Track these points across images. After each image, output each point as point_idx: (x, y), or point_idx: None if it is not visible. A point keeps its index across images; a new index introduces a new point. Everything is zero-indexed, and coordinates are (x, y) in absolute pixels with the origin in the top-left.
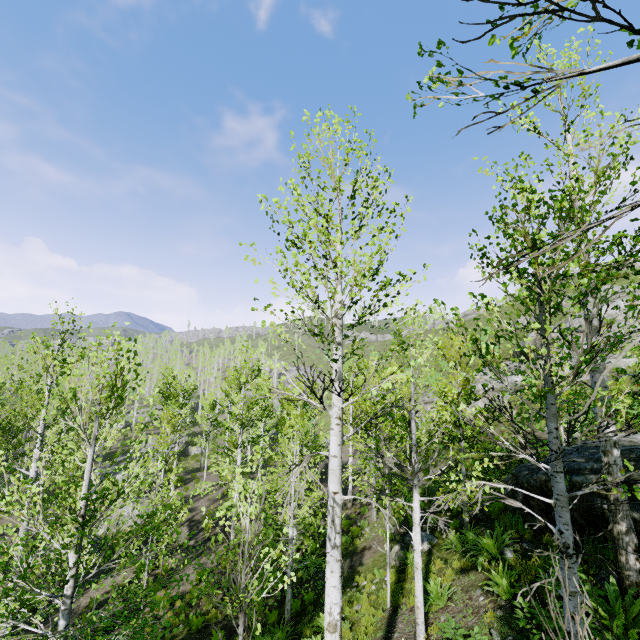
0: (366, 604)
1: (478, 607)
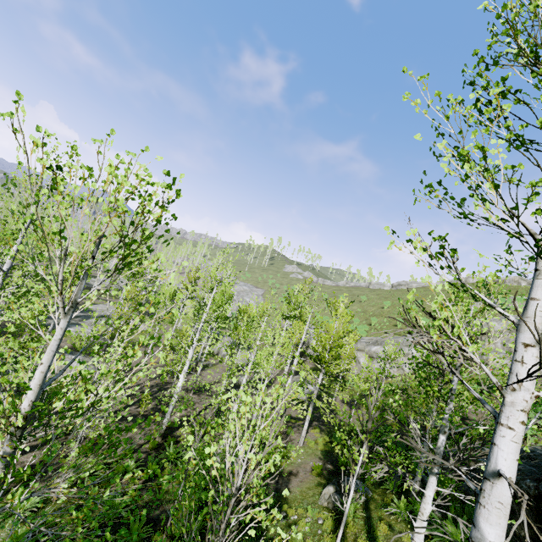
0: None
1: None
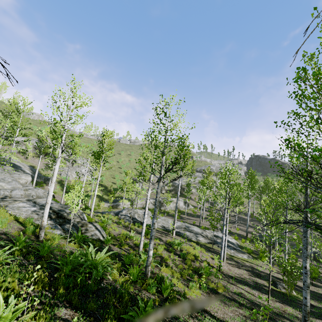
0: None
1: None
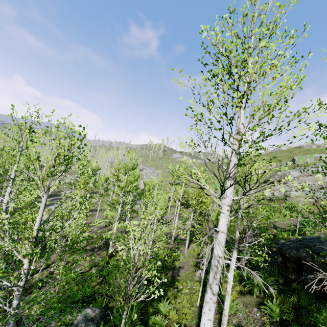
0: (185, 301)
1: (257, 319)
